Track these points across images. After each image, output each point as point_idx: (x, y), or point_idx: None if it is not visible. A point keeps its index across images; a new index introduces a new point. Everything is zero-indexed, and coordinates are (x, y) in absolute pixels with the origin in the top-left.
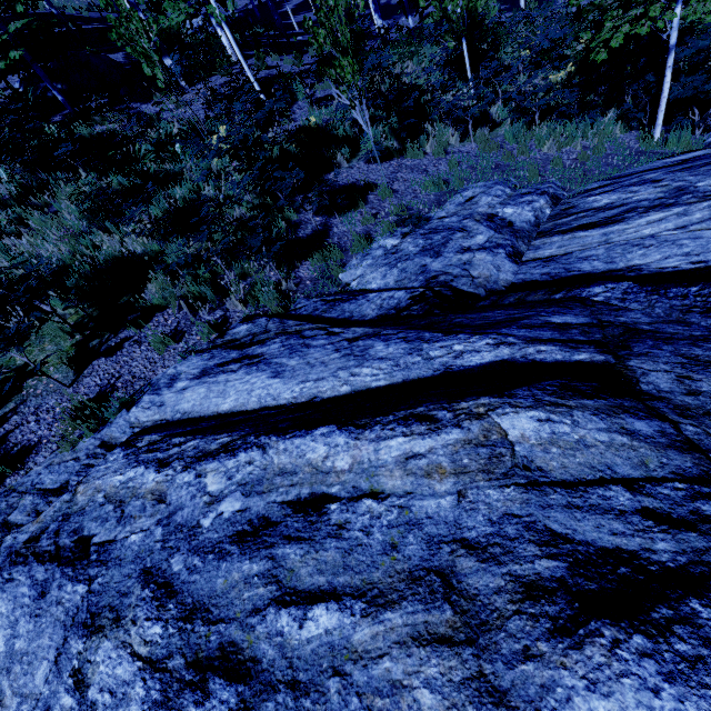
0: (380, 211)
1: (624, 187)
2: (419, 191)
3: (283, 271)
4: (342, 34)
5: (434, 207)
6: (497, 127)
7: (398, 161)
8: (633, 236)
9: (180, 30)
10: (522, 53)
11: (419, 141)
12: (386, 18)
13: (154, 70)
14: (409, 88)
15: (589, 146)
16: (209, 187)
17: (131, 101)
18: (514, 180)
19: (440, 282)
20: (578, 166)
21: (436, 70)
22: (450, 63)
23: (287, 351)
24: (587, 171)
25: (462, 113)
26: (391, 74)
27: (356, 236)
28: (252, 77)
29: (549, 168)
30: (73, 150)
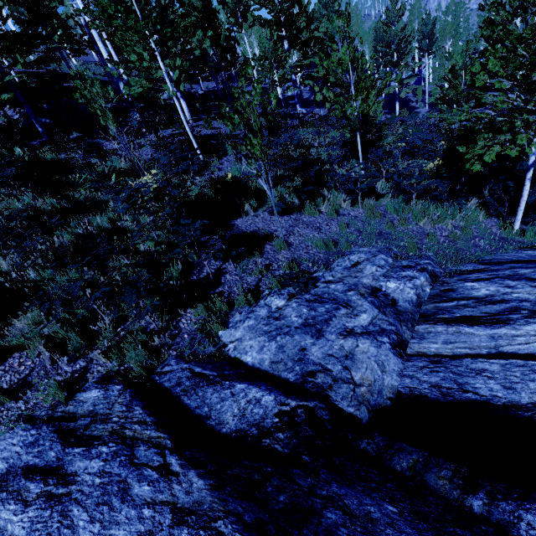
0: (273, 263)
1: (500, 278)
2: (311, 247)
3: (163, 321)
4: (255, 121)
5: (323, 265)
6: (380, 197)
7: (297, 216)
8: (526, 348)
9: (158, 96)
10: (400, 144)
11: (316, 201)
12: (306, 107)
13: (109, 122)
14: (312, 161)
15: (457, 225)
16: (126, 218)
17: (100, 138)
18: (396, 250)
19: (317, 386)
20: (450, 243)
21: (335, 149)
22: (346, 146)
23: (97, 493)
24: (458, 249)
25: (353, 187)
26: (302, 146)
27: (243, 290)
28: (192, 135)
29: (425, 241)
30: (16, 174)
